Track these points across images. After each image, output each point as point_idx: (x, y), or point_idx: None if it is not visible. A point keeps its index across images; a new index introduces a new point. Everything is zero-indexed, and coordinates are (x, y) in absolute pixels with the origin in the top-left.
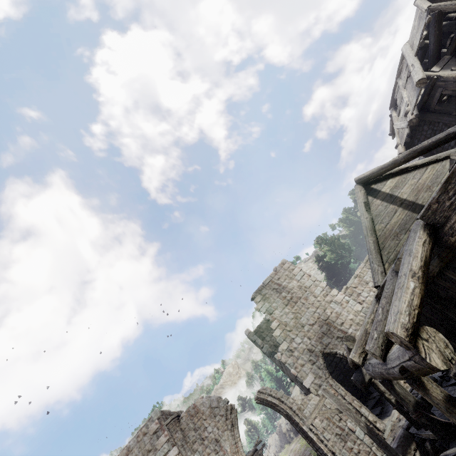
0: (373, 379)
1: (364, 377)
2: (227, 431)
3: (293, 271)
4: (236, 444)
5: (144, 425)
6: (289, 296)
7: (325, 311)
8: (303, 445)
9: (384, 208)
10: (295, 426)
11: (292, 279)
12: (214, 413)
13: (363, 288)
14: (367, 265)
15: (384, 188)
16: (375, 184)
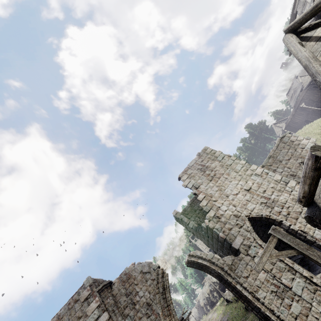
0: None
1: None
2: (159, 294)
3: (215, 154)
4: (168, 307)
5: (76, 293)
6: (212, 173)
7: (247, 182)
8: (220, 314)
9: (320, 45)
10: (227, 286)
11: (214, 160)
12: (145, 278)
13: (278, 166)
14: (278, 148)
15: (315, 34)
16: (305, 33)
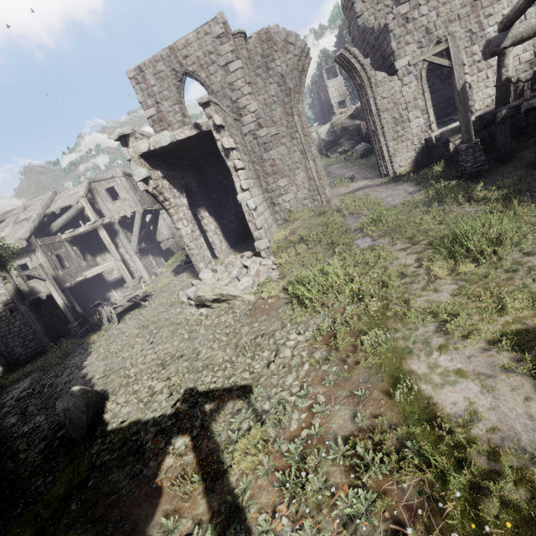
0: (508, 49)
1: (504, 41)
2: (296, 71)
3: None
4: (300, 87)
5: (206, 24)
6: None
7: None
8: None
9: None
10: (361, 98)
11: None
12: (287, 49)
13: None
14: None
15: None
16: None
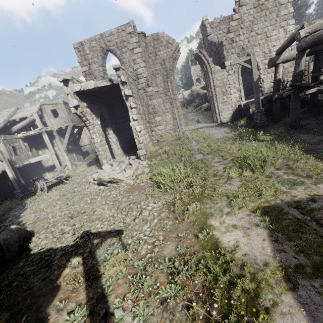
0: (280, 64)
1: (278, 60)
2: (172, 59)
3: None
4: (173, 67)
5: (123, 25)
6: (262, 1)
7: (273, 31)
8: None
9: None
10: (206, 78)
11: None
12: (168, 46)
13: None
14: None
15: None
16: None
